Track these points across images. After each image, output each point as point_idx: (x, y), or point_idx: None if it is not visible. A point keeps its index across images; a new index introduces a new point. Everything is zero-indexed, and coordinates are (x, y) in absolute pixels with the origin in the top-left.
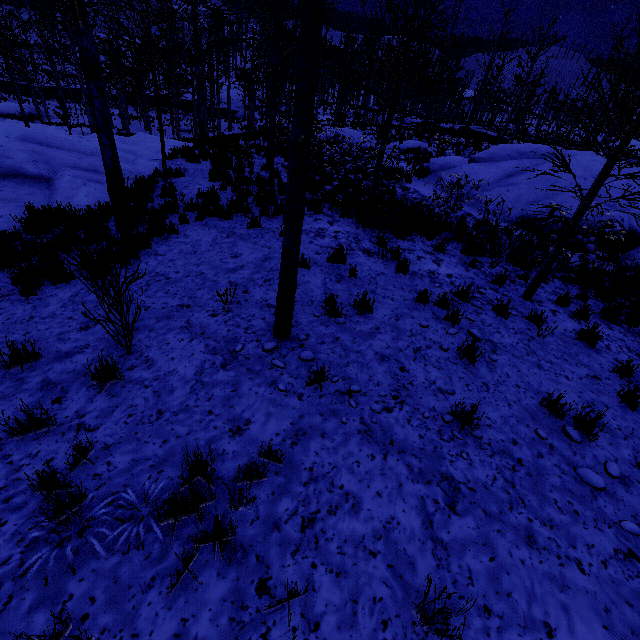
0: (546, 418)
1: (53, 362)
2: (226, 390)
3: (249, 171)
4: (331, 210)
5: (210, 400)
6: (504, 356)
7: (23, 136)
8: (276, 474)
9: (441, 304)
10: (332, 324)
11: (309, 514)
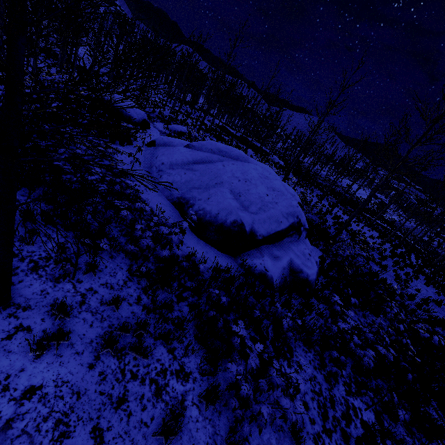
0: None
1: None
2: None
3: None
4: None
5: None
6: None
7: None
8: None
9: None
10: None
11: None
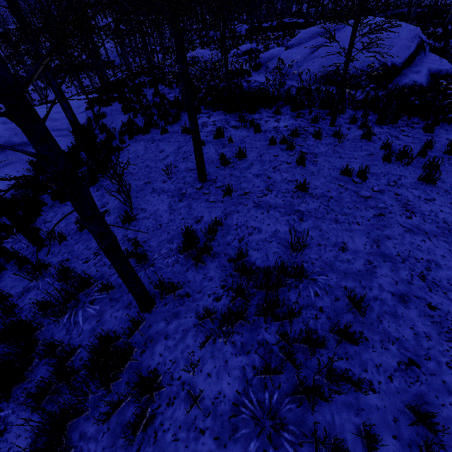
0: (344, 178)
1: None
2: (186, 209)
3: (146, 101)
4: (206, 109)
5: (180, 214)
6: (321, 158)
7: (1, 121)
8: (222, 230)
9: (283, 142)
10: (227, 168)
11: (241, 238)
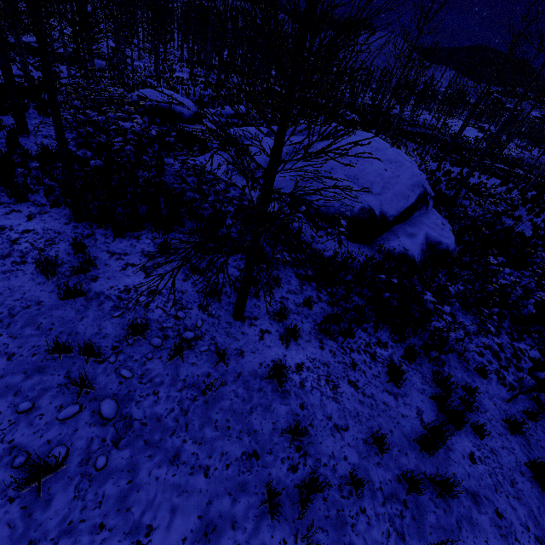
0: None
1: None
2: None
3: None
4: (50, 196)
5: None
6: (128, 449)
7: None
8: None
9: (89, 355)
10: None
11: None
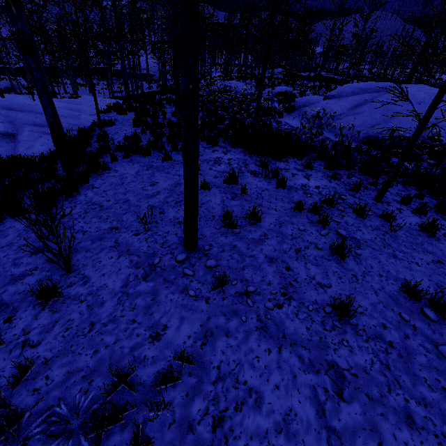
0: (406, 302)
1: (7, 285)
2: (146, 299)
3: (162, 118)
4: (224, 143)
5: (133, 309)
6: (366, 250)
7: None
8: (189, 375)
9: (313, 211)
10: (230, 234)
11: (218, 413)
